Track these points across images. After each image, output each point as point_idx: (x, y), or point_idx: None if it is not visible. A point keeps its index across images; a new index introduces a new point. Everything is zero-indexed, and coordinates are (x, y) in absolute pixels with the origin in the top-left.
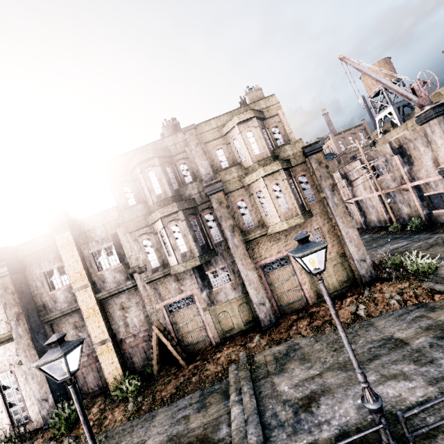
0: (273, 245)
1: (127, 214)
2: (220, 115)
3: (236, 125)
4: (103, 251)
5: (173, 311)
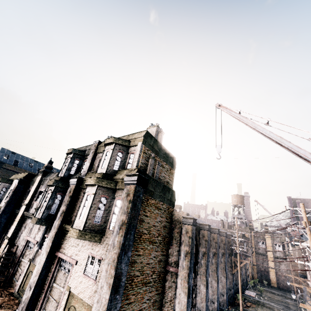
0: (73, 246)
1: (55, 178)
2: None
3: (105, 146)
4: (43, 192)
5: (28, 247)
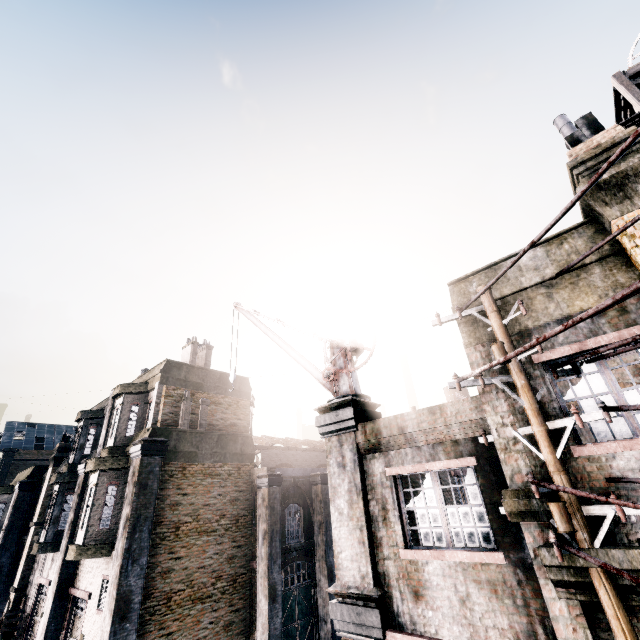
0: (88, 572)
1: None
2: (136, 379)
3: (116, 399)
4: None
5: (42, 595)
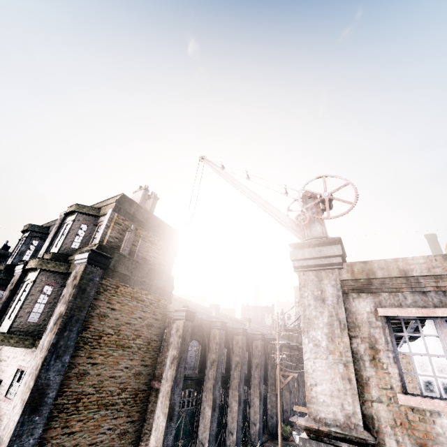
0: (3, 360)
1: None
2: None
3: (67, 216)
4: None
5: None
